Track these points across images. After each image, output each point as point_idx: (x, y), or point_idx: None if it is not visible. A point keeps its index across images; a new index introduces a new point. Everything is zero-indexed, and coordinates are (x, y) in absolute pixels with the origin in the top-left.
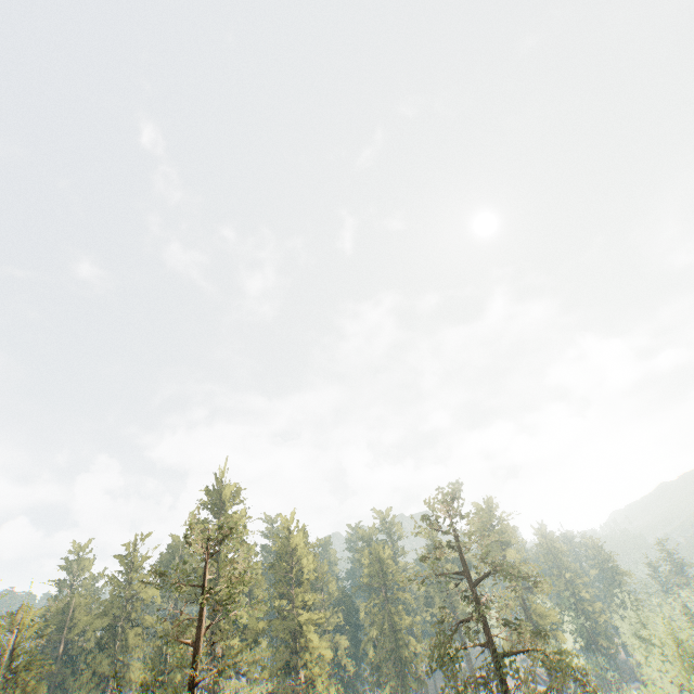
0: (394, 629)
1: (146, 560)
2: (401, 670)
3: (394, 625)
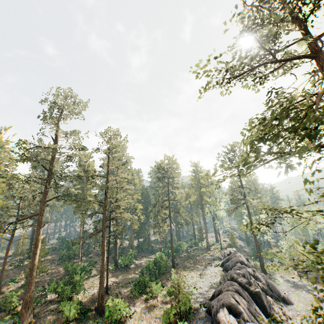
0: (169, 201)
1: (8, 141)
2: (170, 220)
3: (169, 200)
